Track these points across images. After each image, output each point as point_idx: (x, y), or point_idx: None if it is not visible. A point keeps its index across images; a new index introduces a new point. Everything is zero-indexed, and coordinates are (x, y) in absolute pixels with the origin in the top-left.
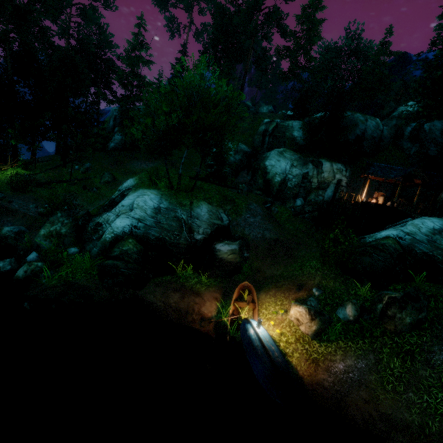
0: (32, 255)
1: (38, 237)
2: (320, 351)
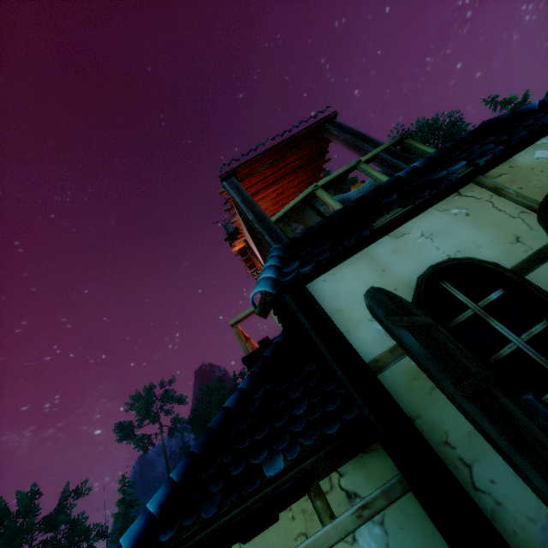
0: None
1: None
2: None
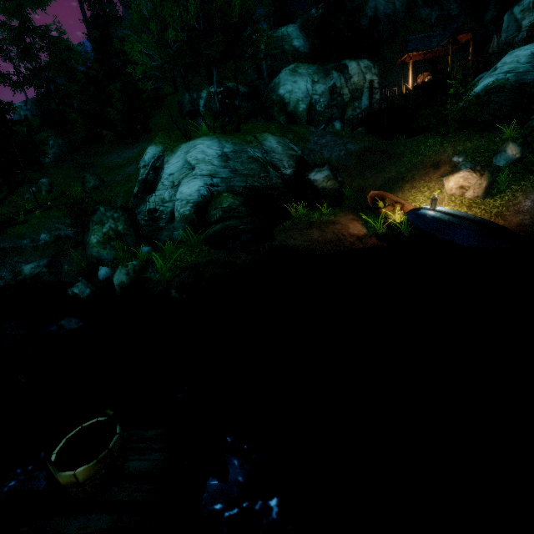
0: (102, 269)
1: (92, 248)
2: (498, 205)
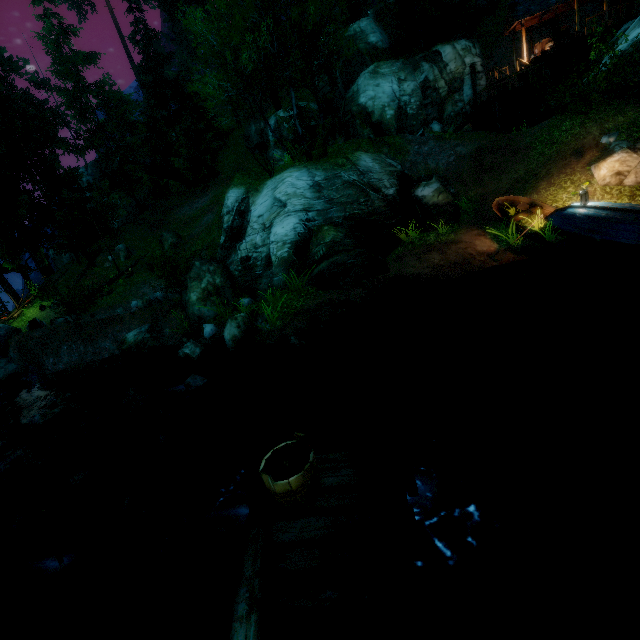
0: (207, 327)
1: (192, 306)
2: None
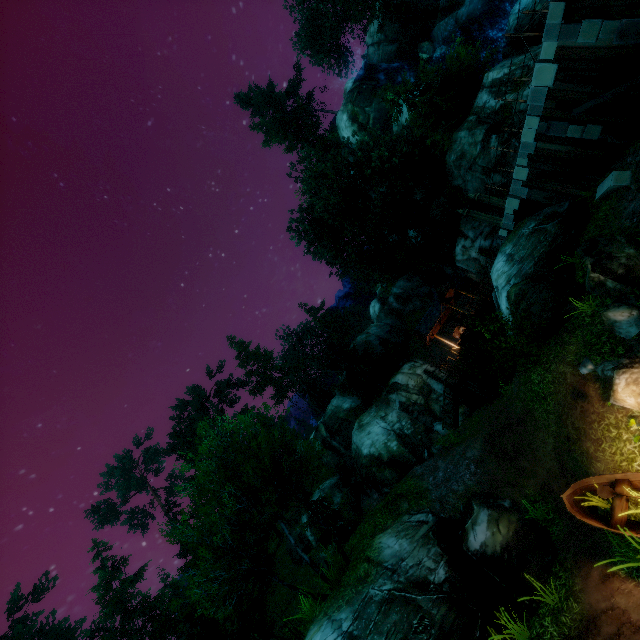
0: None
1: None
2: None
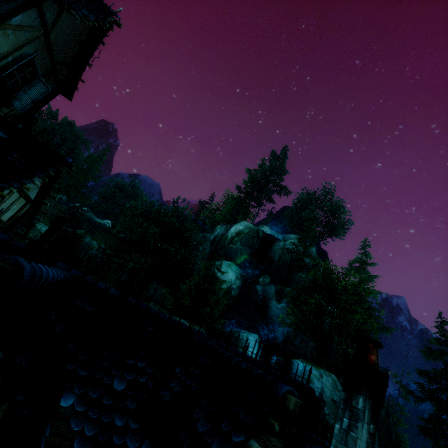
0: None
1: None
2: None
